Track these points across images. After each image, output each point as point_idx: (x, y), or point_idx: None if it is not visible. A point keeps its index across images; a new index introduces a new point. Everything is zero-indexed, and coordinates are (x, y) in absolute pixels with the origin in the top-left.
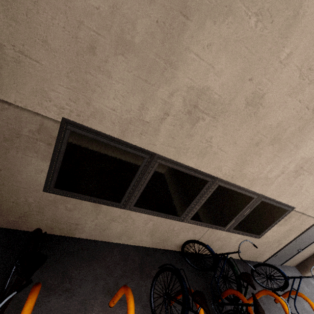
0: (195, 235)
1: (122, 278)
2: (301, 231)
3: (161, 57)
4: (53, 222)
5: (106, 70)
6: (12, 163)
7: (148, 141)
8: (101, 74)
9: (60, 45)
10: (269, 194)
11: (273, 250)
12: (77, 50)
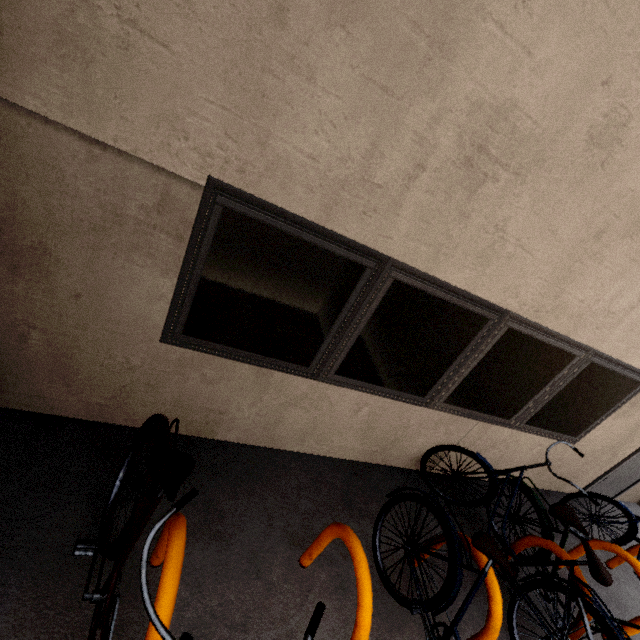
0: (449, 436)
1: (317, 517)
2: None
3: (423, 31)
4: (175, 407)
5: (305, 64)
6: (103, 281)
7: (377, 229)
8: (295, 74)
9: (214, 4)
10: (607, 347)
11: (598, 470)
12: (249, 16)
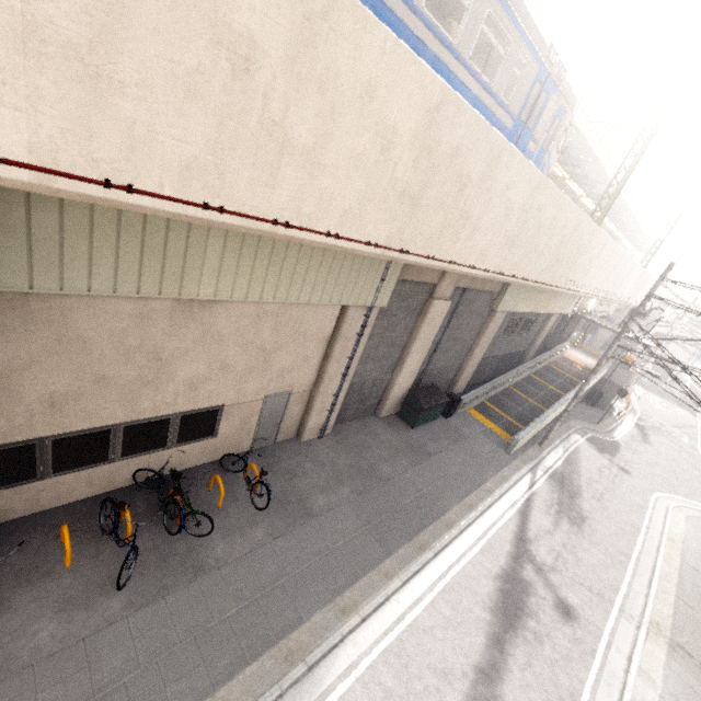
0: (140, 465)
1: (71, 525)
2: (258, 413)
3: (4, 397)
4: None
5: None
6: None
7: (30, 434)
8: None
9: None
10: (182, 409)
11: (247, 438)
12: None
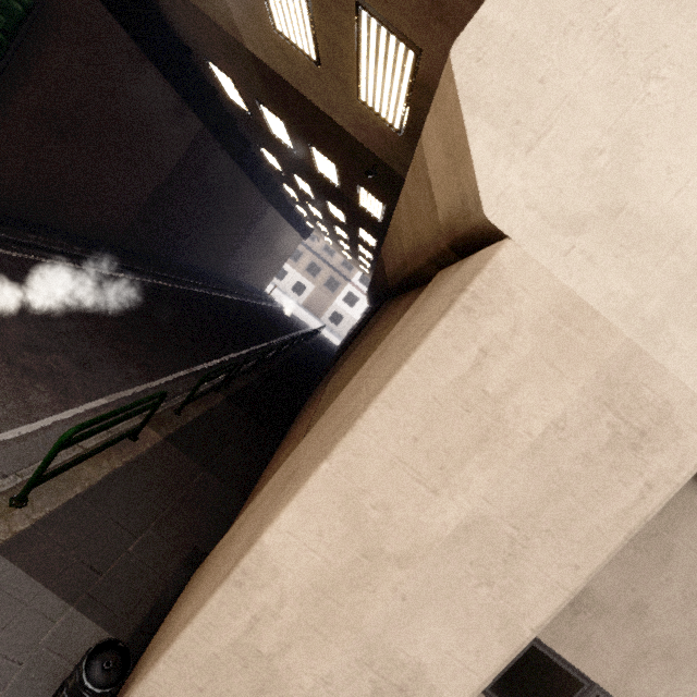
0: None
1: None
2: None
3: None
4: None
5: None
6: None
7: None
8: None
9: None
10: None
11: None
12: None
